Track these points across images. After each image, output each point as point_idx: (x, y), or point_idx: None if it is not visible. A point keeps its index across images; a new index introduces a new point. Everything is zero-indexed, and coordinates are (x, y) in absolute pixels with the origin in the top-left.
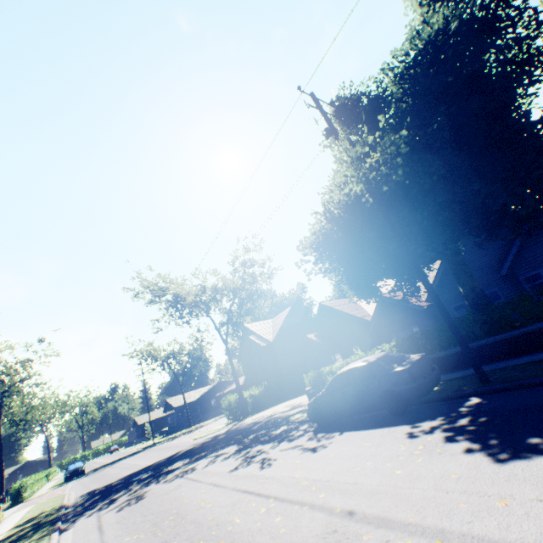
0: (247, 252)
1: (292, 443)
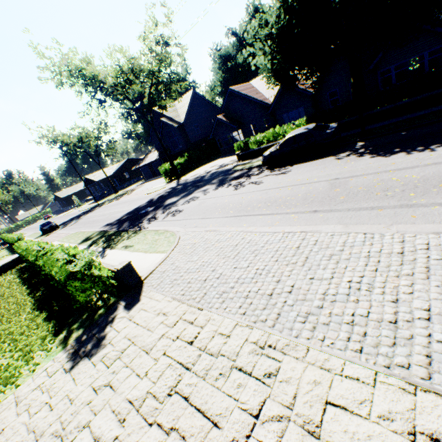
0: (157, 26)
1: (261, 175)
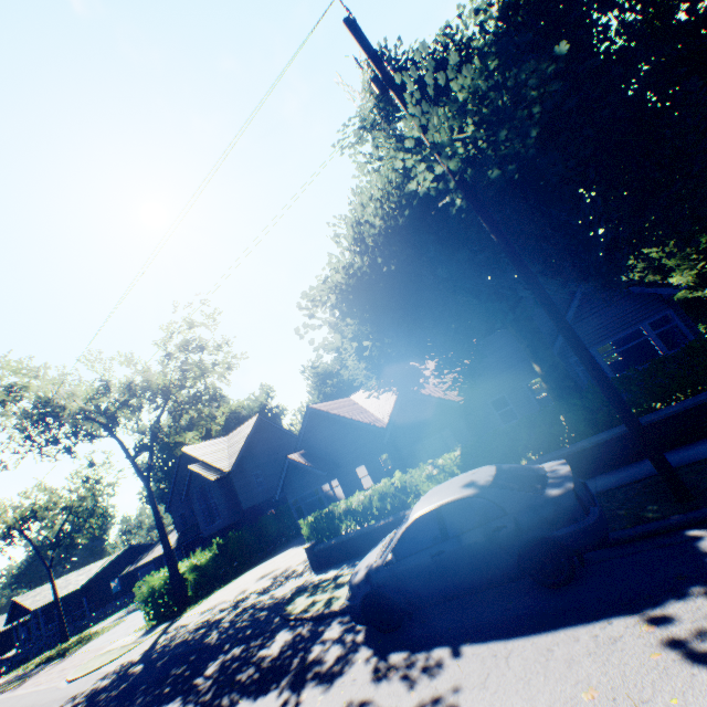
0: (191, 327)
1: (335, 693)
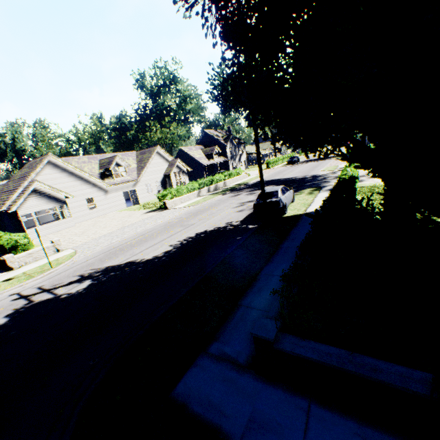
0: None
1: None
